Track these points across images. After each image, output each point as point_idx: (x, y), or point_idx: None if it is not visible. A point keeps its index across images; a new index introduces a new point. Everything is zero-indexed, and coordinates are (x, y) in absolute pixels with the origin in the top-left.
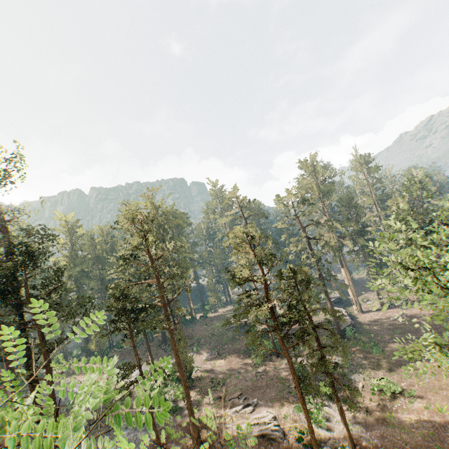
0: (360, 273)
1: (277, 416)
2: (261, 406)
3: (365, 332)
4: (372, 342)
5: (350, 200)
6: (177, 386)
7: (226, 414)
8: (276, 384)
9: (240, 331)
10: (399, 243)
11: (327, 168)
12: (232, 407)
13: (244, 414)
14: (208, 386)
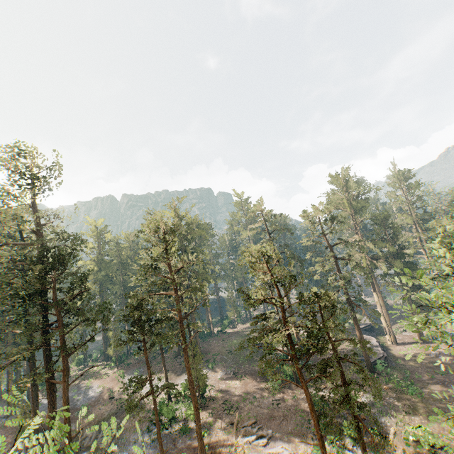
0: (395, 299)
1: (293, 453)
2: (276, 439)
3: (399, 368)
4: (408, 380)
5: (386, 218)
6: (188, 404)
7: (238, 443)
8: (293, 415)
9: (258, 351)
10: (443, 270)
11: (360, 184)
12: (244, 435)
13: (257, 445)
14: (220, 409)
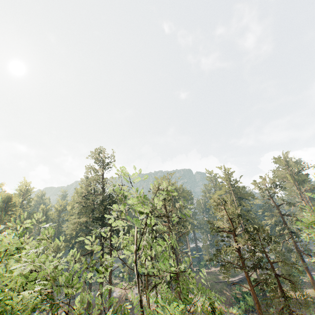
0: None
1: None
2: None
3: None
4: None
5: None
6: None
7: None
8: None
9: (227, 287)
10: None
11: (299, 163)
12: None
13: None
14: None
